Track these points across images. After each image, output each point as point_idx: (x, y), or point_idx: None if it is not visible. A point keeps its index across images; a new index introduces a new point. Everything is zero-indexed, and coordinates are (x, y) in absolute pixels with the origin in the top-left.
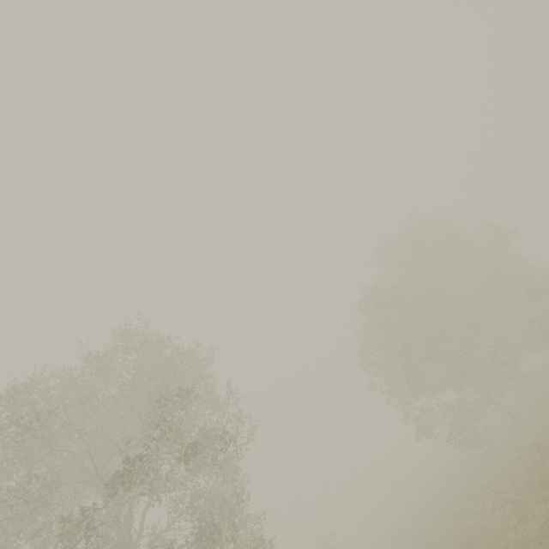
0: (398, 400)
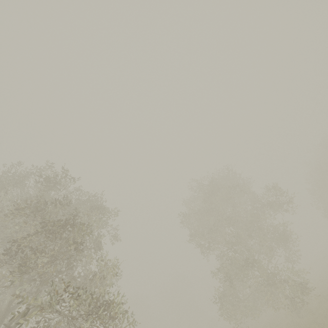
0: None
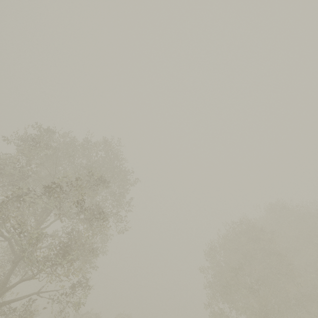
0: (213, 292)
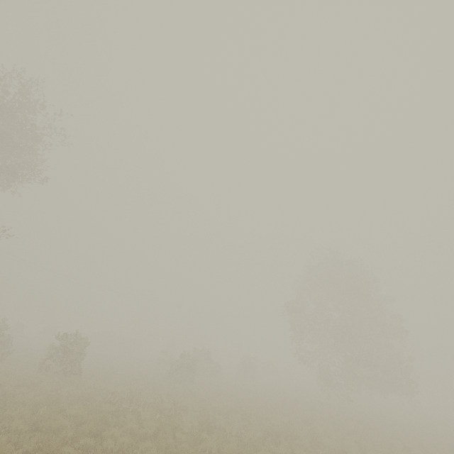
0: None
